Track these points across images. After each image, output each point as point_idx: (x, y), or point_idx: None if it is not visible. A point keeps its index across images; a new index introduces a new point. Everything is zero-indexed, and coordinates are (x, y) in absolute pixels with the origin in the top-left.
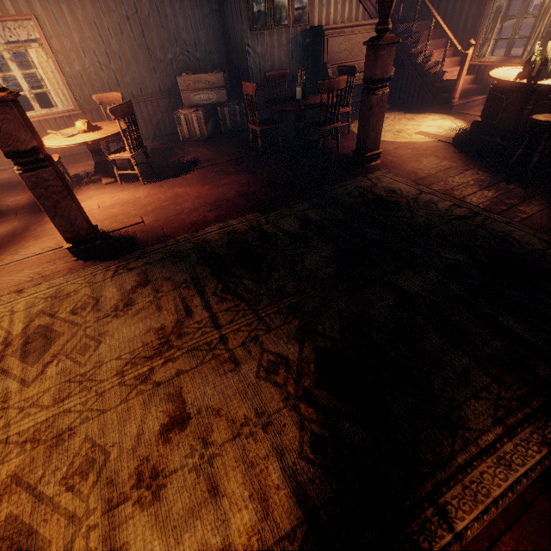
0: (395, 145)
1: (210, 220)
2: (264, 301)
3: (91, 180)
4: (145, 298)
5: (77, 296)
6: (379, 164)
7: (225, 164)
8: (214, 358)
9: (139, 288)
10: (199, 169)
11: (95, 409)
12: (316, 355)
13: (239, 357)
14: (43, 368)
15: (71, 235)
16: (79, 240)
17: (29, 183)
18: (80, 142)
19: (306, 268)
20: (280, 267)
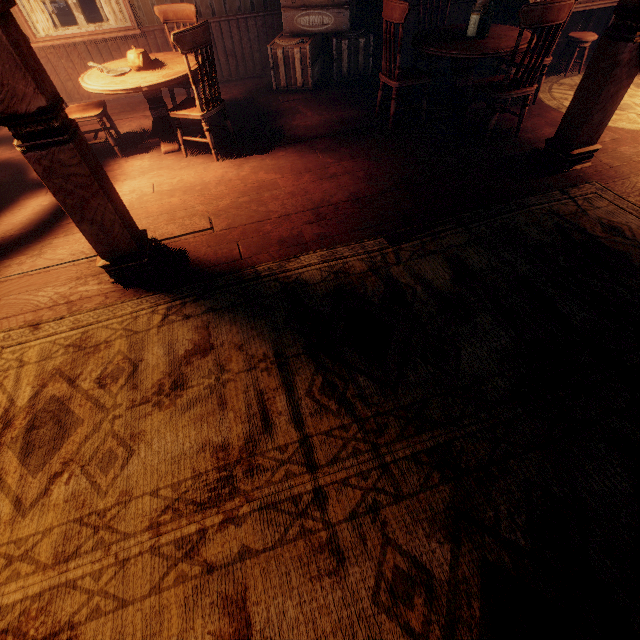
0: (615, 135)
1: (308, 241)
2: (391, 429)
3: (147, 144)
4: (202, 378)
5: (109, 353)
6: (587, 170)
7: (336, 138)
8: (303, 536)
9: (195, 357)
10: (296, 142)
11: (112, 594)
12: (483, 581)
13: (345, 546)
14: (48, 483)
15: (107, 248)
16: (118, 256)
17: (39, 169)
18: (131, 87)
19: (464, 370)
20: (418, 359)
